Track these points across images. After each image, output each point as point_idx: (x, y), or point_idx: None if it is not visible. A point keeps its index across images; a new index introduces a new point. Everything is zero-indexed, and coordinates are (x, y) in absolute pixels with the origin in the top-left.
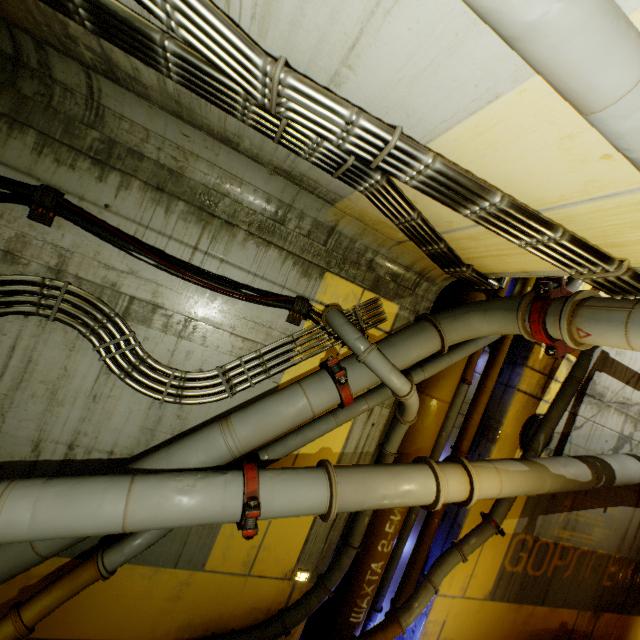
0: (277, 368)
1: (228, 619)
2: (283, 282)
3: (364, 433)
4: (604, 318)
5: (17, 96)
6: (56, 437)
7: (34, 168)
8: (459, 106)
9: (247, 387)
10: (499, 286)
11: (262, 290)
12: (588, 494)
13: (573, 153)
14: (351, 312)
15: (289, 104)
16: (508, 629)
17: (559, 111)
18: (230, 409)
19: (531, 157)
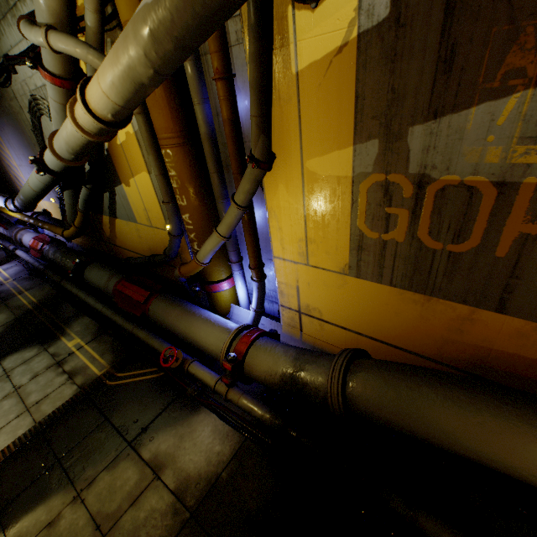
0: None
1: (161, 251)
2: None
3: None
4: None
5: None
6: None
7: (2, 51)
8: None
9: None
10: None
11: None
12: None
13: None
14: None
15: None
16: (414, 327)
17: None
18: None
19: None
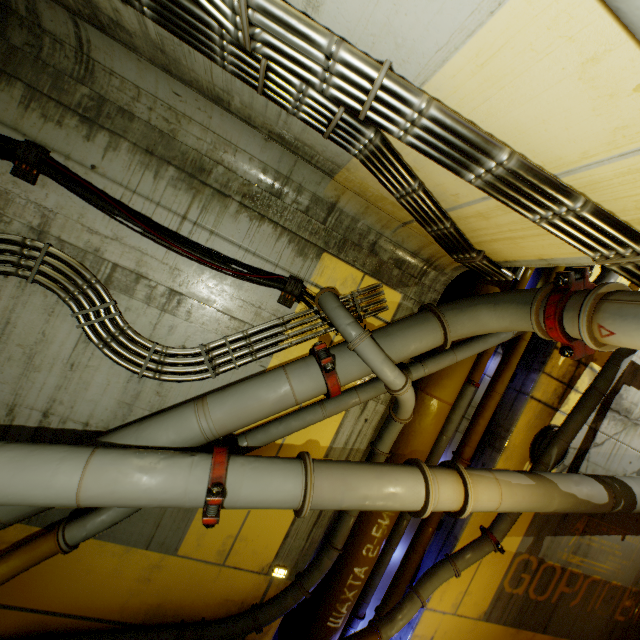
0: (264, 351)
1: (199, 608)
2: (276, 260)
3: (356, 429)
4: (632, 314)
5: (6, 46)
6: (31, 403)
7: (20, 123)
8: (455, 24)
9: (231, 368)
10: (514, 277)
11: (252, 267)
12: (605, 518)
13: (598, 85)
14: (348, 297)
15: (263, 35)
16: None
17: (580, 18)
18: (212, 390)
19: (545, 96)
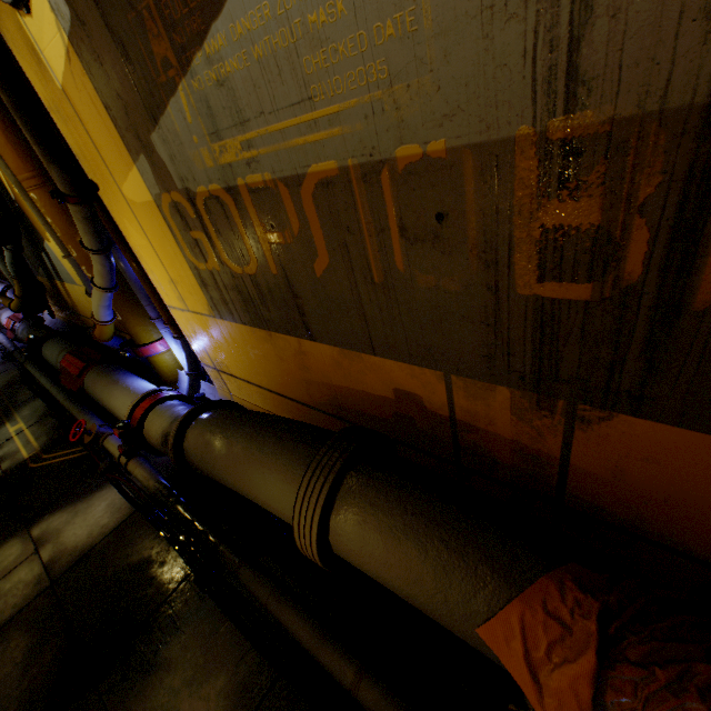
0: None
1: None
2: None
3: None
4: None
5: None
6: None
7: None
8: None
9: None
10: None
11: None
12: None
13: None
14: None
15: None
16: (283, 371)
17: None
18: None
19: None
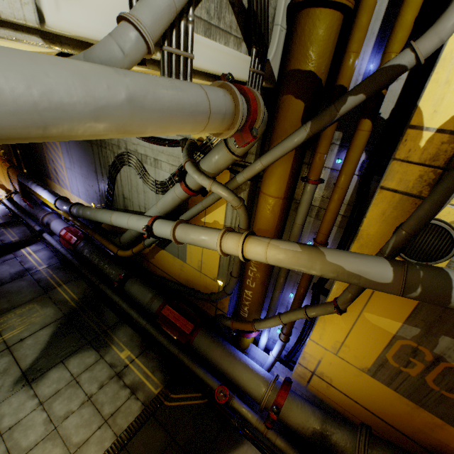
0: None
1: (199, 287)
2: None
3: (233, 215)
4: None
5: None
6: (142, 205)
7: None
8: None
9: None
10: None
11: (169, 140)
12: None
13: None
14: (205, 141)
15: None
16: (401, 415)
17: None
18: None
19: None
